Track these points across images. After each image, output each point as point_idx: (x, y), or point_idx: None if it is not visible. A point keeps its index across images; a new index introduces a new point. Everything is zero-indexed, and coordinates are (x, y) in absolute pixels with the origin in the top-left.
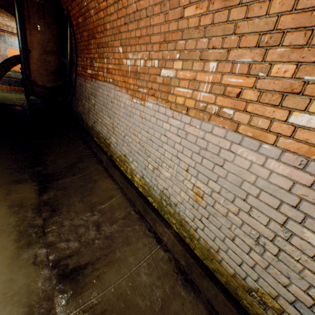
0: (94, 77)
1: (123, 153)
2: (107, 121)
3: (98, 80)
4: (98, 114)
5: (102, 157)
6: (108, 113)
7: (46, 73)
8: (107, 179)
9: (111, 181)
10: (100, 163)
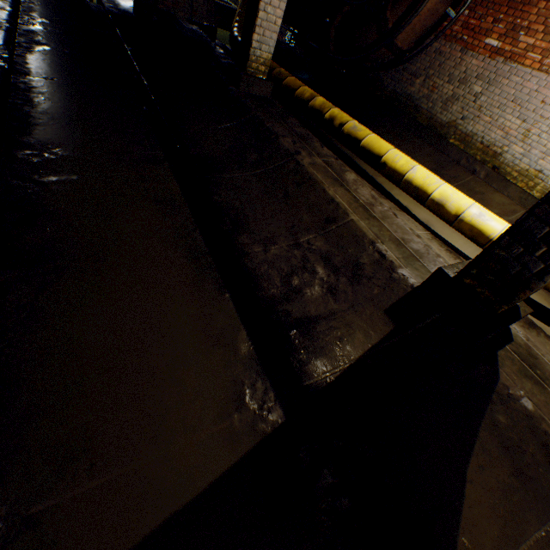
0: (506, 55)
1: (534, 168)
2: (510, 124)
3: (516, 63)
4: (485, 110)
5: (476, 168)
6: (520, 115)
7: (418, 31)
8: (496, 193)
9: (504, 196)
10: (473, 175)
